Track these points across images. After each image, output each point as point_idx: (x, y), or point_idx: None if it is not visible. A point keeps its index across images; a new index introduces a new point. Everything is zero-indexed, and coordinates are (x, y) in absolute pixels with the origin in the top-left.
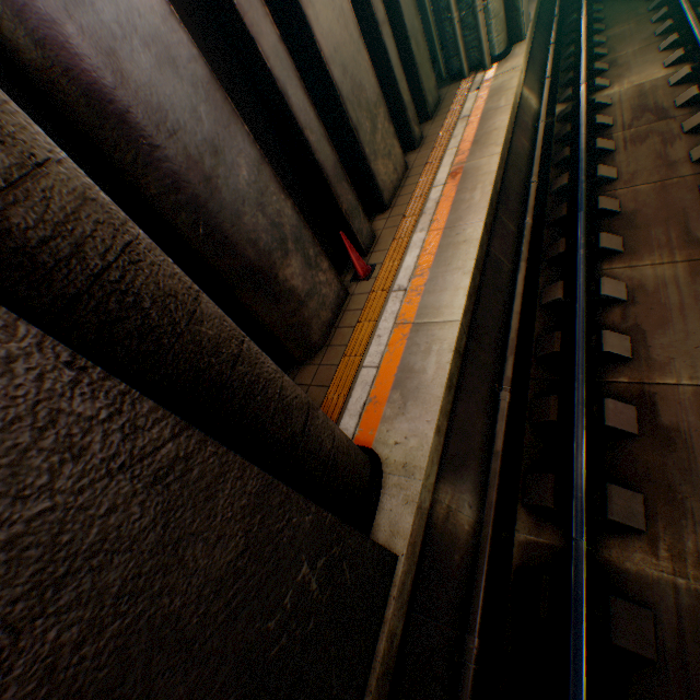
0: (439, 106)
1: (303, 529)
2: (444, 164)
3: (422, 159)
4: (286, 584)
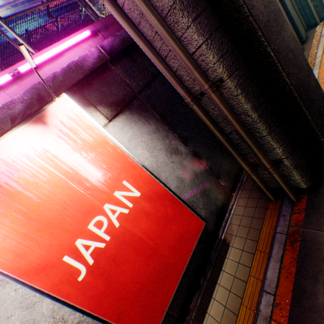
0: (306, 38)
1: (321, 94)
2: (318, 51)
3: (305, 54)
4: (321, 101)
